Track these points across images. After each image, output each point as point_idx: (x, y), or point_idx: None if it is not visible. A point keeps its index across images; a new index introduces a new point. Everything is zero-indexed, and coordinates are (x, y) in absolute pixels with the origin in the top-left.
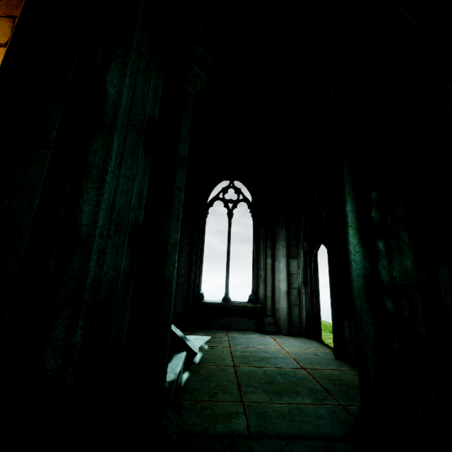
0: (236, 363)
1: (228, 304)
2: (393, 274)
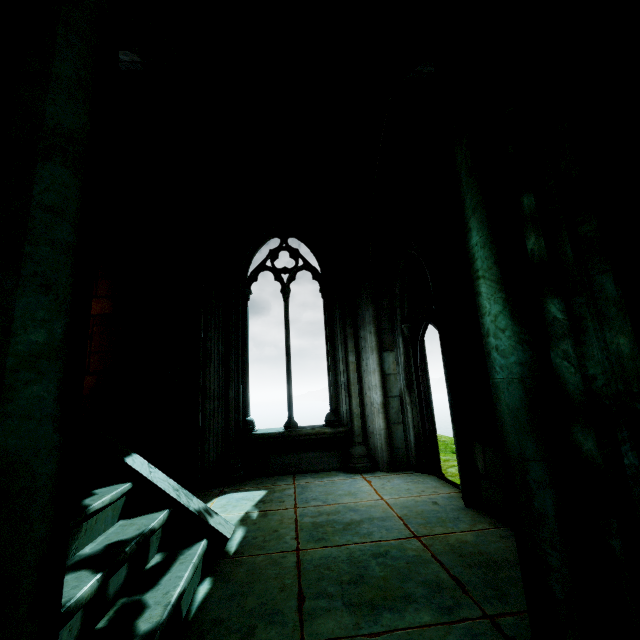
0: (301, 542)
1: (293, 432)
2: (588, 371)
